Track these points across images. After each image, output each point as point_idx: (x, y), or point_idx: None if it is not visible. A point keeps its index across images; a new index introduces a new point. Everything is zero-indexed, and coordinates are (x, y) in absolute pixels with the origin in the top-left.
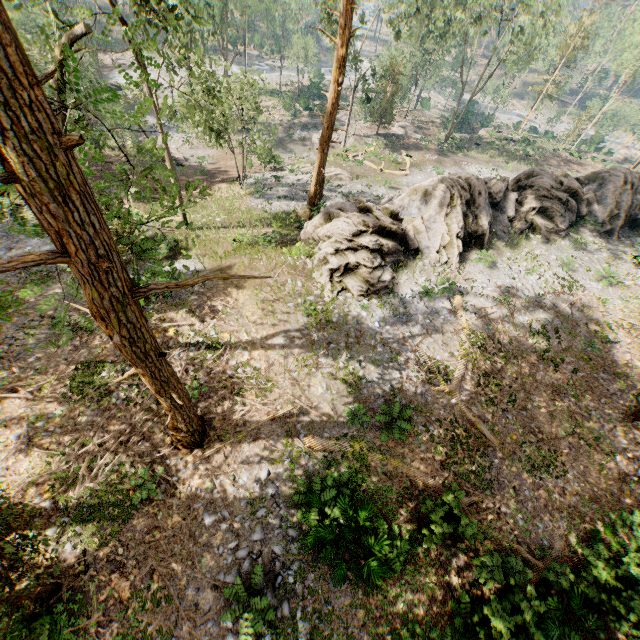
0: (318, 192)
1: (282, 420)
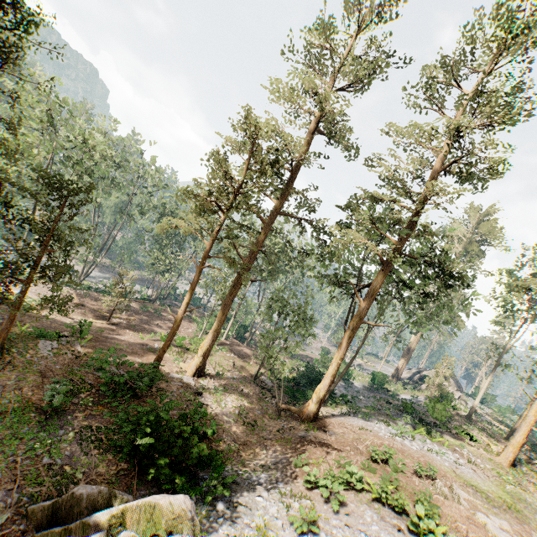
0: (401, 370)
1: None
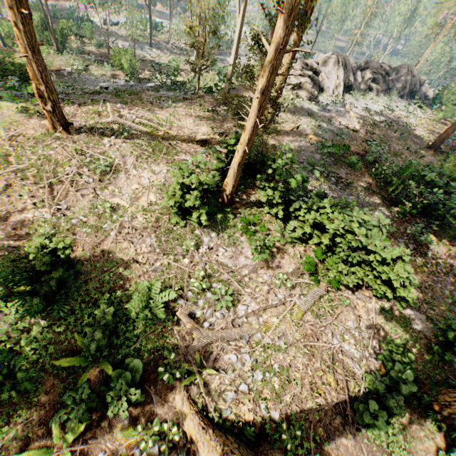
0: None
1: (295, 132)
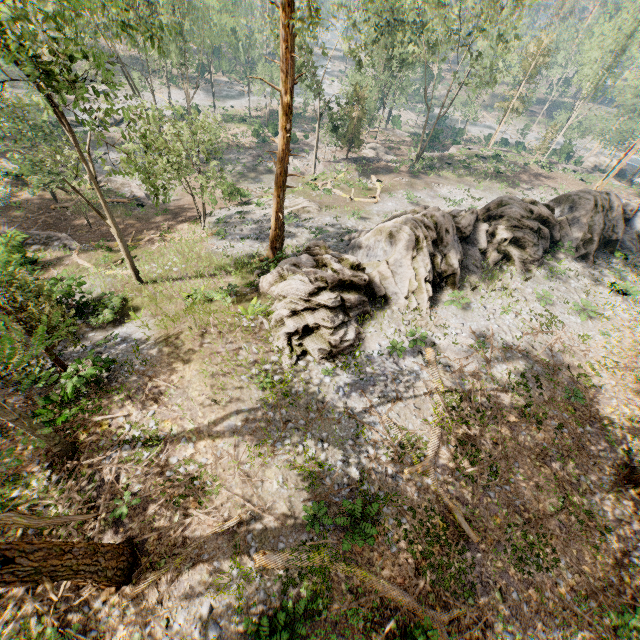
0: (279, 236)
1: (230, 531)
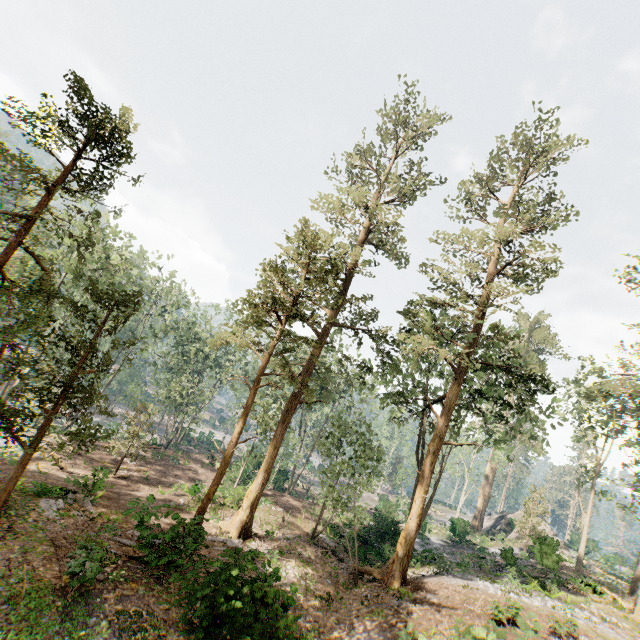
0: (481, 516)
1: None
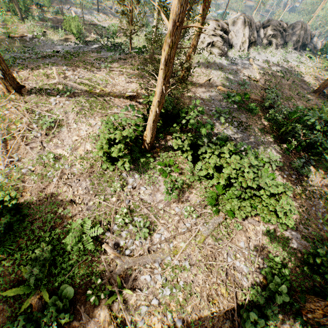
0: None
1: (207, 84)
